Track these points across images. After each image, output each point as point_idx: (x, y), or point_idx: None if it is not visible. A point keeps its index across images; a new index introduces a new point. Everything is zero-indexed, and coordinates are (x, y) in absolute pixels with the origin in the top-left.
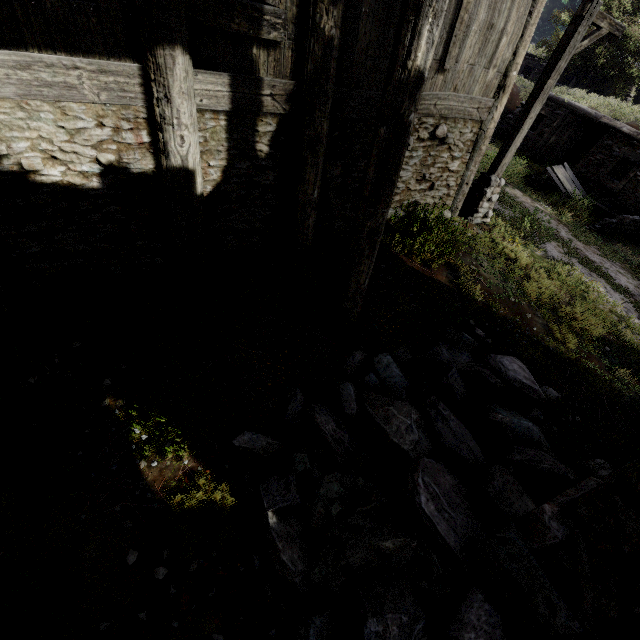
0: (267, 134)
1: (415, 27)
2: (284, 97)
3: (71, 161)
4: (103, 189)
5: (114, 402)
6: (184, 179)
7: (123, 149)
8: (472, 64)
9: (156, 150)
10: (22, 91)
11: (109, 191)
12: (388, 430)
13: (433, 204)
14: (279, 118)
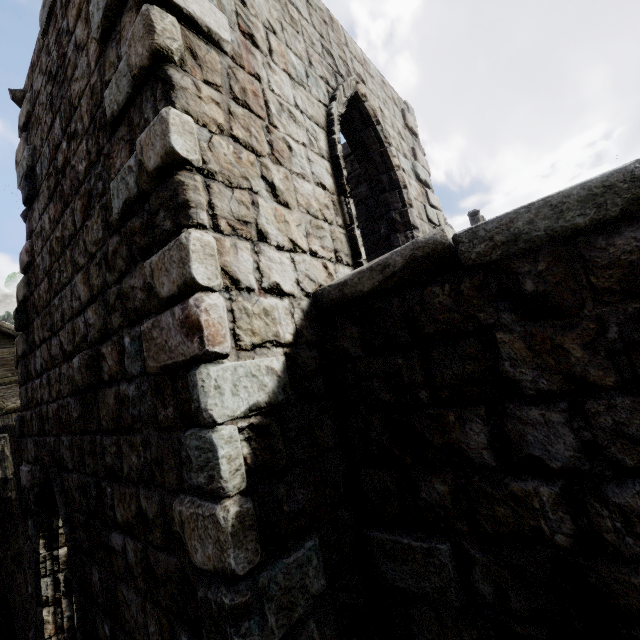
0: None
1: None
2: None
3: None
4: None
5: None
6: None
7: None
8: None
9: None
10: None
11: None
12: None
13: None
14: None
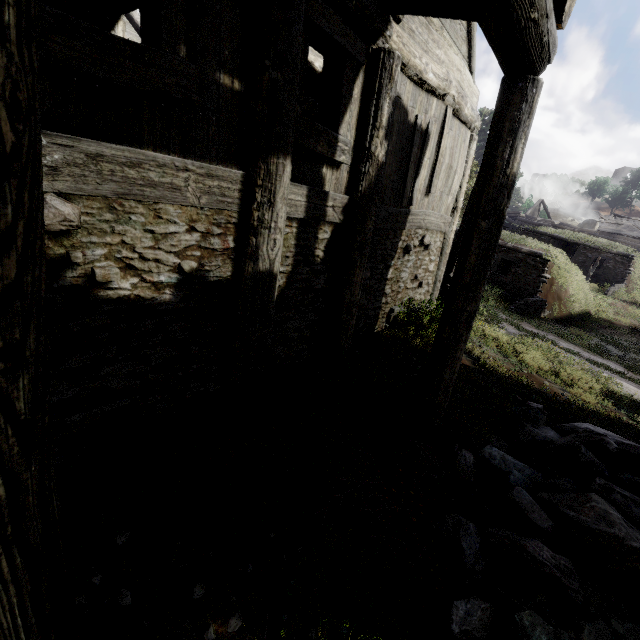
0: (323, 241)
1: (512, 145)
2: (340, 209)
3: (148, 270)
4: (174, 302)
5: (224, 627)
6: (267, 284)
7: (206, 255)
8: (441, 192)
9: (240, 255)
10: (122, 189)
11: (179, 304)
12: (621, 533)
13: (420, 300)
14: (333, 227)
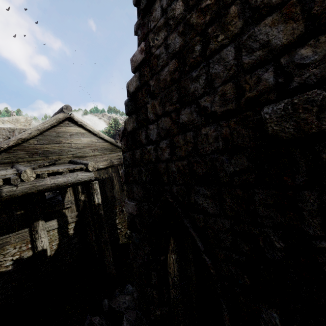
0: (72, 228)
1: (93, 197)
2: (75, 216)
3: (3, 263)
4: (13, 269)
5: None
6: (43, 253)
7: (22, 252)
8: None
9: (33, 248)
10: None
11: (15, 268)
12: (115, 306)
13: None
14: (75, 222)
